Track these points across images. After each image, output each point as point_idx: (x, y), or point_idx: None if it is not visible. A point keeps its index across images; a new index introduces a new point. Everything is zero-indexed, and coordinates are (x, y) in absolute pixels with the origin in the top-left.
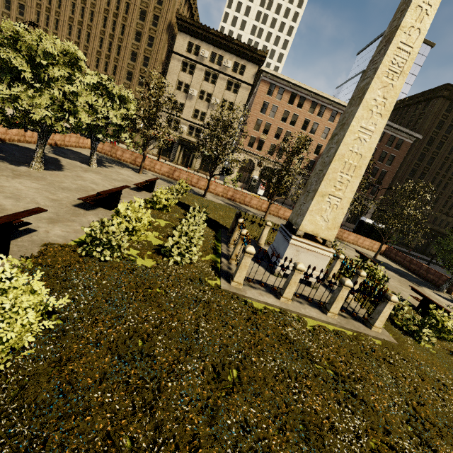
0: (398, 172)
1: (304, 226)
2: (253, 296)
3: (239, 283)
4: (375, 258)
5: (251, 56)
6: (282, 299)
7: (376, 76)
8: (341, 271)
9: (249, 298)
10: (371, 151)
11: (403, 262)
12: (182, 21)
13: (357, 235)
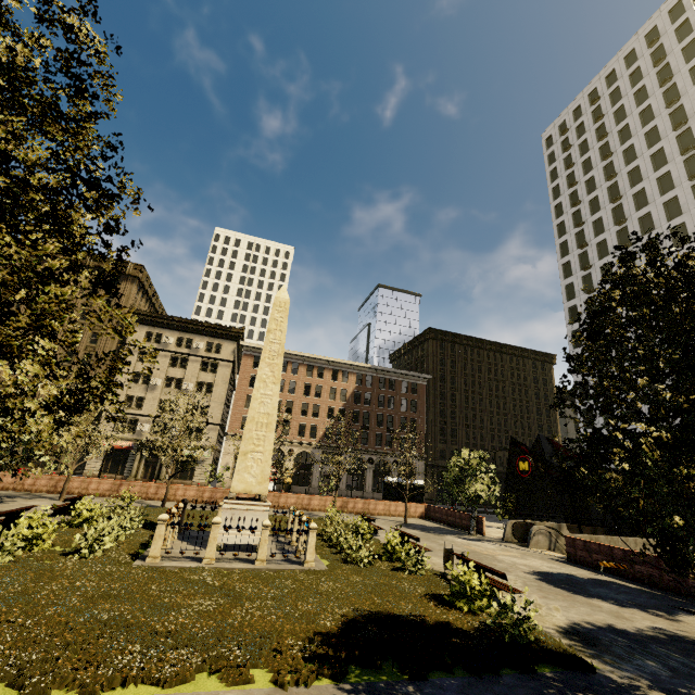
0: (428, 416)
1: (235, 487)
2: (170, 565)
3: (156, 557)
4: (406, 523)
5: (226, 335)
6: (205, 561)
7: (261, 360)
8: (324, 537)
9: (165, 567)
10: (276, 409)
11: (442, 517)
12: (137, 314)
13: (386, 501)
